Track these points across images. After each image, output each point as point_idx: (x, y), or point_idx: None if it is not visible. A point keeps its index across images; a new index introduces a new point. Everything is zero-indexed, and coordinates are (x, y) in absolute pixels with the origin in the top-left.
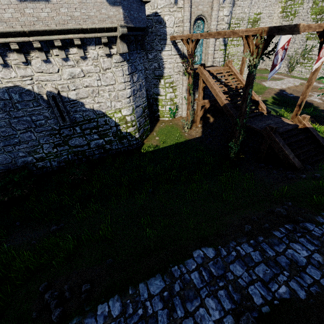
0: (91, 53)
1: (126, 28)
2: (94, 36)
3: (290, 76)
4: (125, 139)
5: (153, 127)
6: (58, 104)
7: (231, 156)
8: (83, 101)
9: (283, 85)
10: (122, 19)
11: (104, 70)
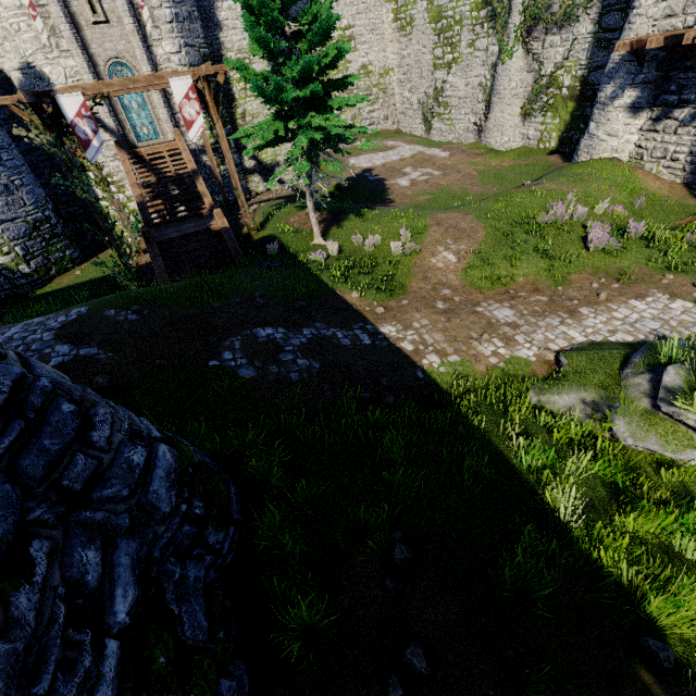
0: None
1: None
2: None
3: (413, 142)
4: (1, 277)
5: (93, 257)
6: None
7: (124, 285)
8: None
9: (379, 161)
10: None
11: None
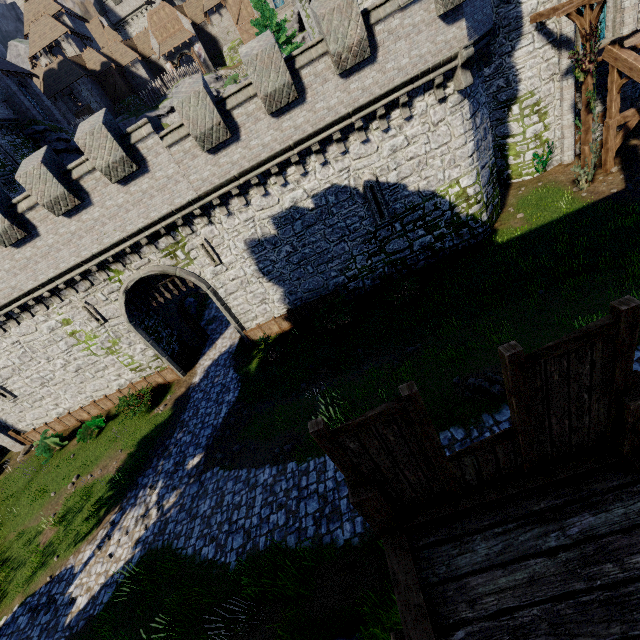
0: (418, 107)
1: (472, 46)
2: (425, 81)
3: None
4: (465, 228)
5: (502, 200)
6: (376, 195)
7: None
8: (405, 182)
9: None
10: (465, 37)
11: (434, 125)
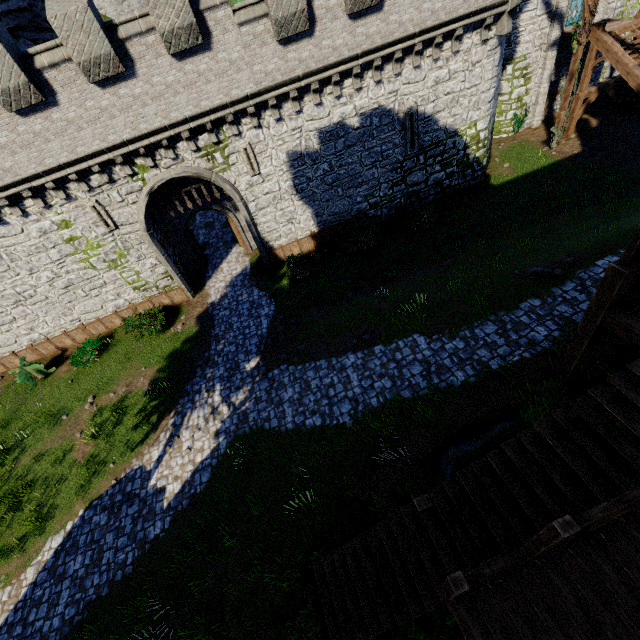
0: (465, 44)
1: None
2: (480, 18)
3: None
4: (469, 170)
5: None
6: (413, 124)
7: None
8: (437, 116)
9: None
10: None
11: (472, 65)
